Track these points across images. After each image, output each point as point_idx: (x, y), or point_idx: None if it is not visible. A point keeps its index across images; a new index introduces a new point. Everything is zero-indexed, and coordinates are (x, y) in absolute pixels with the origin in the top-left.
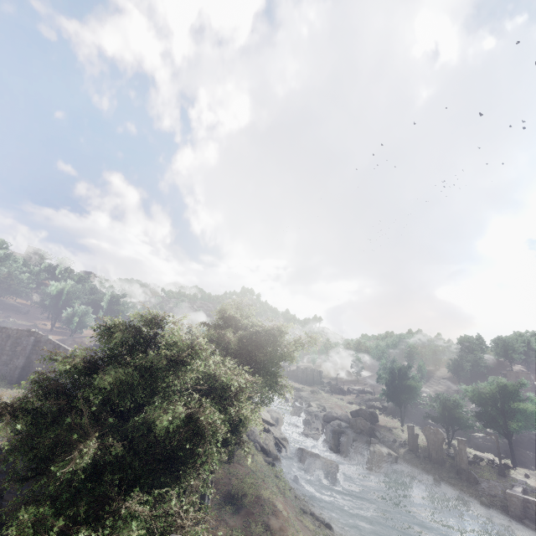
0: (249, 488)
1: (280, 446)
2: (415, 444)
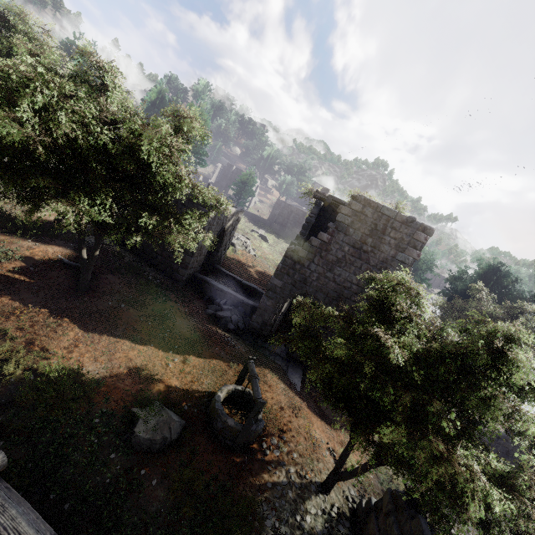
0: None
1: None
2: None
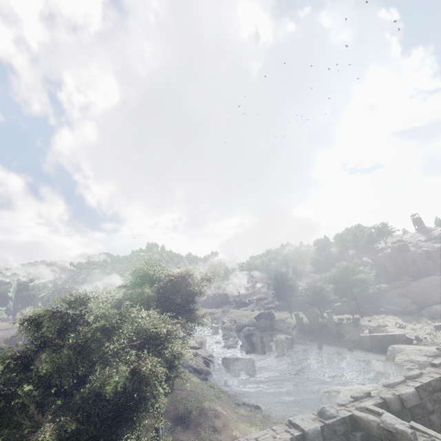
0: (192, 406)
1: (208, 363)
2: (302, 325)
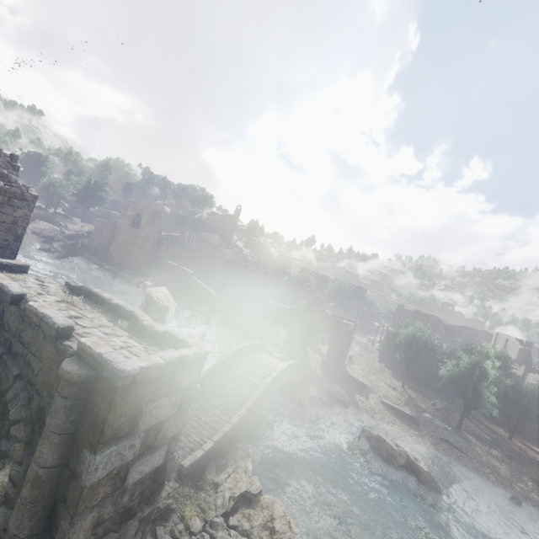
0: None
1: None
2: None
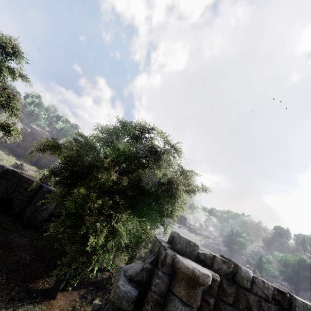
0: None
1: None
2: None
